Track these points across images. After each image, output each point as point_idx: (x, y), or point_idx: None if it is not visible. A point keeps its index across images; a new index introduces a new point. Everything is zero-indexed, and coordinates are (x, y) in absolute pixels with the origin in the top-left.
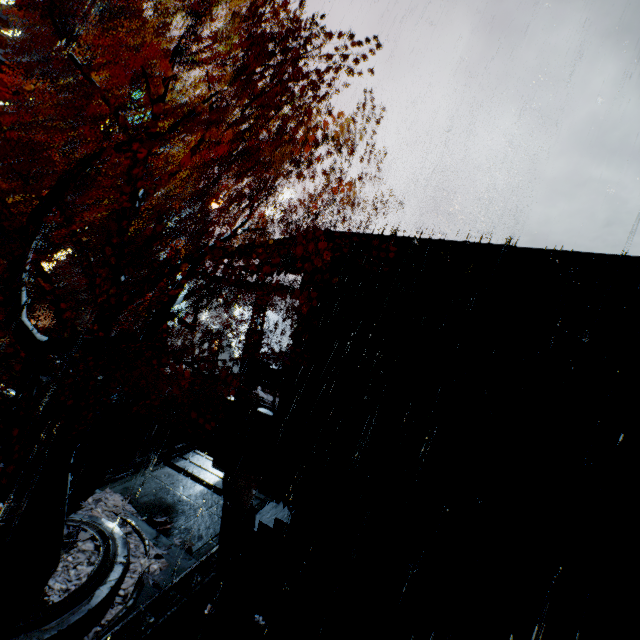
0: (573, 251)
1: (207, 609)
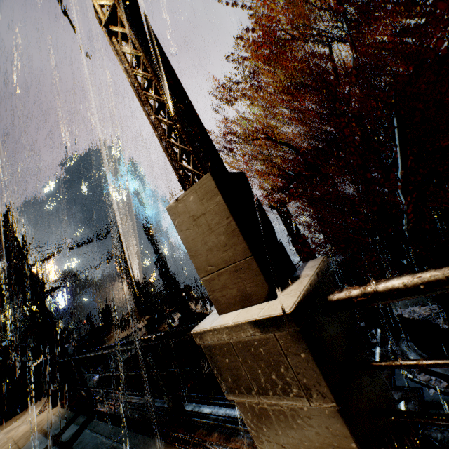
0: None
1: None
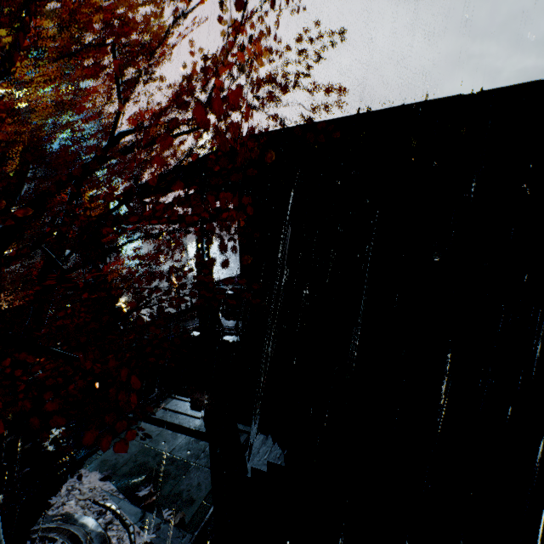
0: (540, 80)
1: None
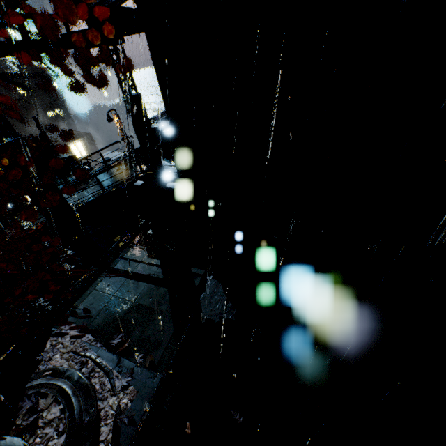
0: None
1: (186, 426)
